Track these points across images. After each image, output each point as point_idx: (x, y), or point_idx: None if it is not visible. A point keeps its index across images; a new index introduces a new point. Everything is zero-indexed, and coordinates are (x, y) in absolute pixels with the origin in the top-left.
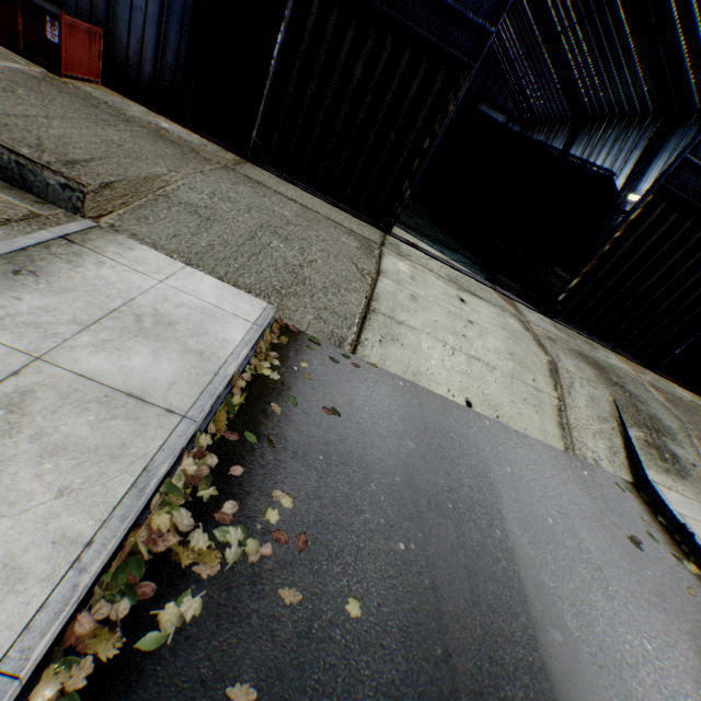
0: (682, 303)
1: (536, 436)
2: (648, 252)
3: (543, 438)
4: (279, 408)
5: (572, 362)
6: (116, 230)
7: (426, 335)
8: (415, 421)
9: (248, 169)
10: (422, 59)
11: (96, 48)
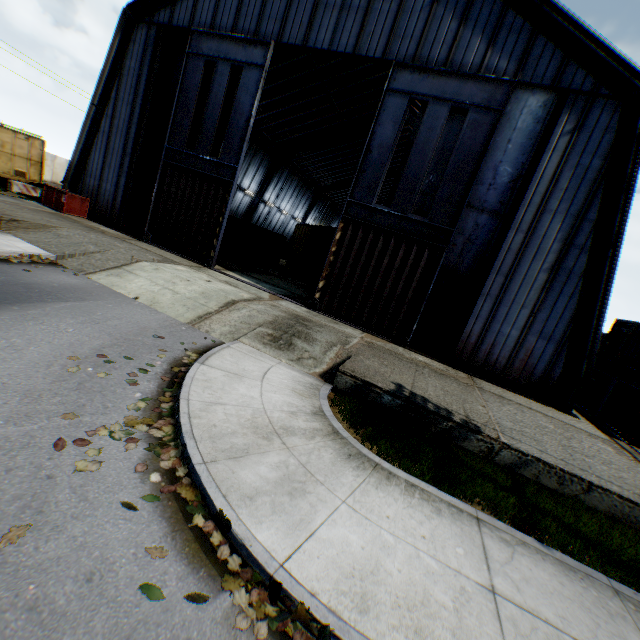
0: (398, 289)
1: (171, 315)
2: (358, 257)
3: (176, 317)
4: (1, 263)
5: (268, 309)
6: (10, 233)
7: (145, 278)
8: (78, 286)
9: (134, 241)
10: (212, 184)
11: (87, 205)
